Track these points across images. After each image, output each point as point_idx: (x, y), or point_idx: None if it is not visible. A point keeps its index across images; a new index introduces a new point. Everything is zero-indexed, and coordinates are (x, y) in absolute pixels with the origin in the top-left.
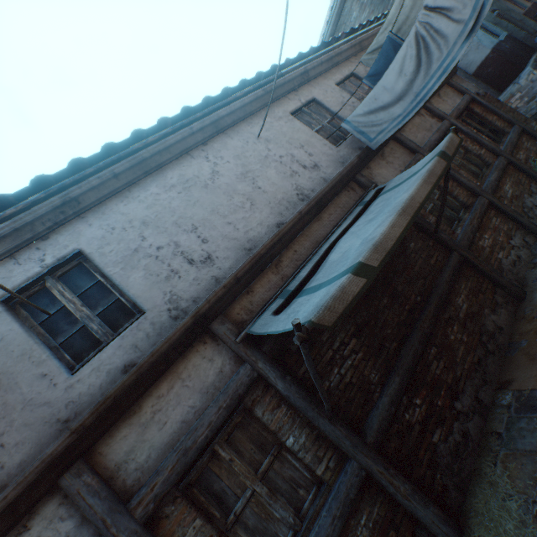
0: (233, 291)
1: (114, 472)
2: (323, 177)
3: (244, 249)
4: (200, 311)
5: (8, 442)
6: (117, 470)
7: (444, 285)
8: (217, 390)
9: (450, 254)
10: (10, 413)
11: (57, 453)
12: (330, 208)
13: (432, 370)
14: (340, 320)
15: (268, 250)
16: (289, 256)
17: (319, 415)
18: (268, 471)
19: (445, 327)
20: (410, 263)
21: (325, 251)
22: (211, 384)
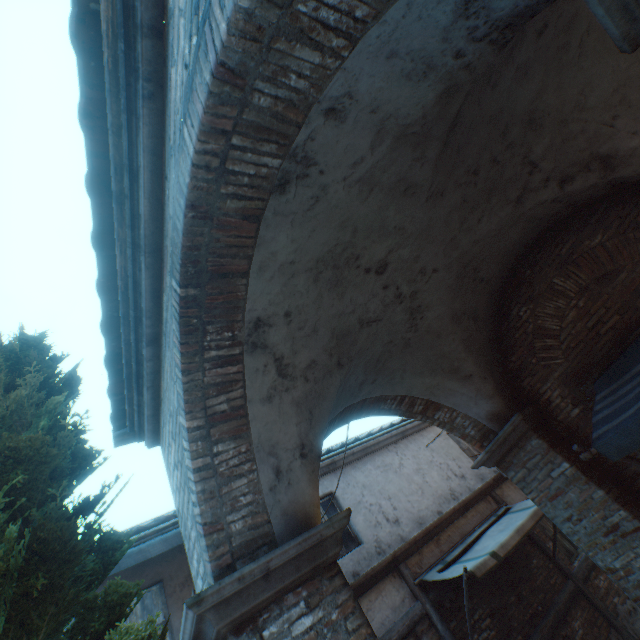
0: (412, 548)
1: None
2: (468, 485)
3: (417, 522)
4: (396, 553)
5: None
6: None
7: (560, 604)
8: (401, 612)
9: (567, 580)
10: None
11: None
12: (472, 510)
13: None
14: (483, 575)
15: (433, 528)
16: (445, 537)
17: None
18: None
19: None
20: (533, 575)
21: (470, 541)
22: (397, 606)
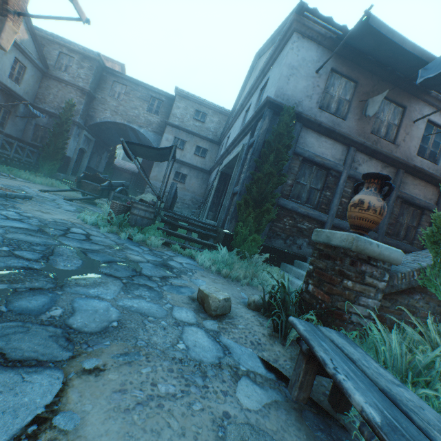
0: None
1: (401, 182)
2: None
3: None
4: None
5: (400, 150)
6: (401, 182)
7: None
8: (425, 201)
9: None
10: (405, 145)
11: (408, 165)
12: None
13: None
14: None
15: None
16: None
17: None
18: (408, 226)
19: None
20: None
21: None
22: (426, 198)
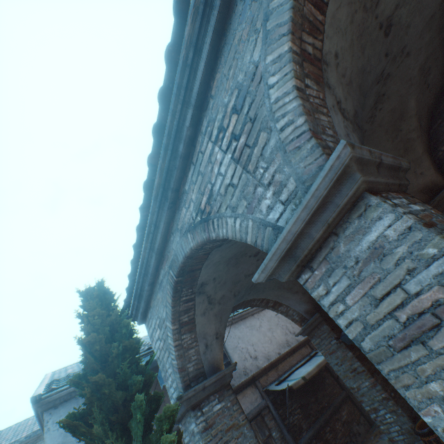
0: (263, 372)
1: None
2: (296, 338)
3: (267, 358)
4: (254, 375)
5: None
6: None
7: (337, 403)
8: (255, 404)
9: (342, 391)
10: None
11: None
12: (297, 352)
13: (326, 435)
14: (297, 388)
15: (275, 362)
16: (281, 366)
17: (284, 428)
18: (266, 441)
19: (335, 421)
20: (325, 387)
21: (293, 369)
22: (253, 401)
